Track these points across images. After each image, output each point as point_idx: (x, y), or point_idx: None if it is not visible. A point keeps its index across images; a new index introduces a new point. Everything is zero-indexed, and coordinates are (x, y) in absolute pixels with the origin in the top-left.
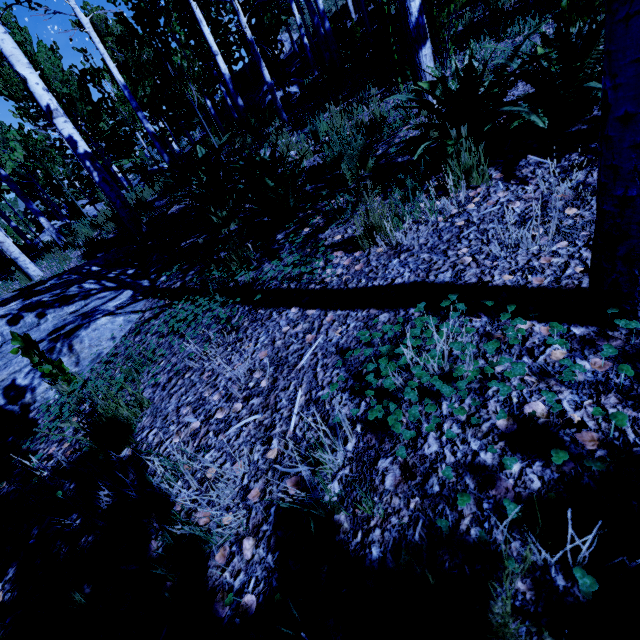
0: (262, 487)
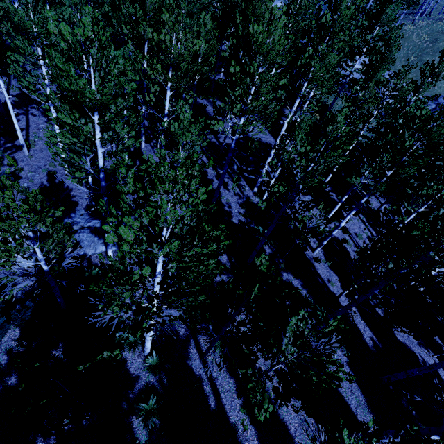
0: None
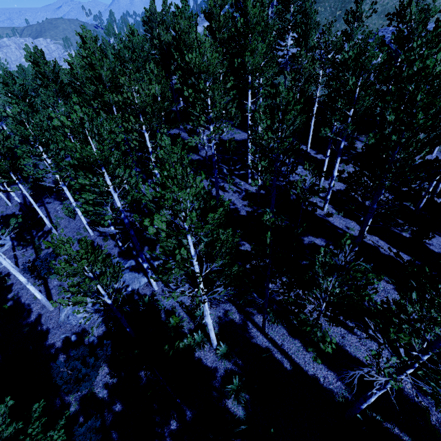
0: (2, 270)
